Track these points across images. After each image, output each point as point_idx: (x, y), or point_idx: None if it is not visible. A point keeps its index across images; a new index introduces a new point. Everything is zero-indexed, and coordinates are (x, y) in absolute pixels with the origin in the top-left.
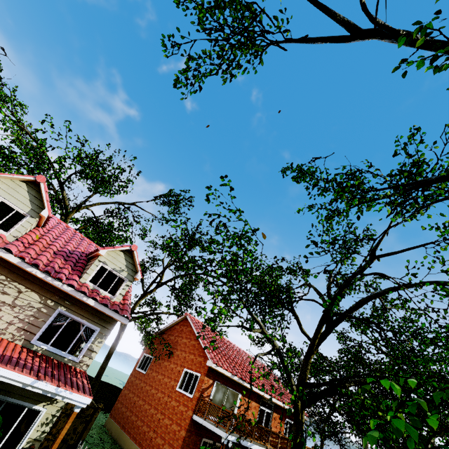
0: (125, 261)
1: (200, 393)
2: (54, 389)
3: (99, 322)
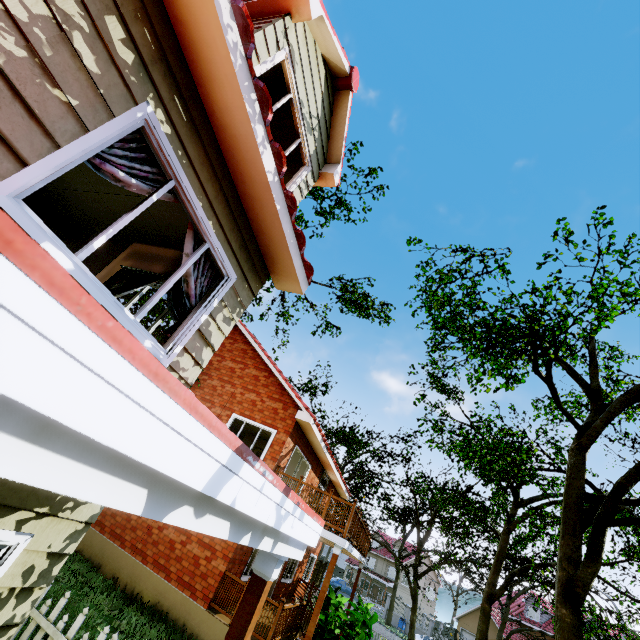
0: (321, 105)
1: (277, 463)
2: (272, 509)
3: (240, 255)
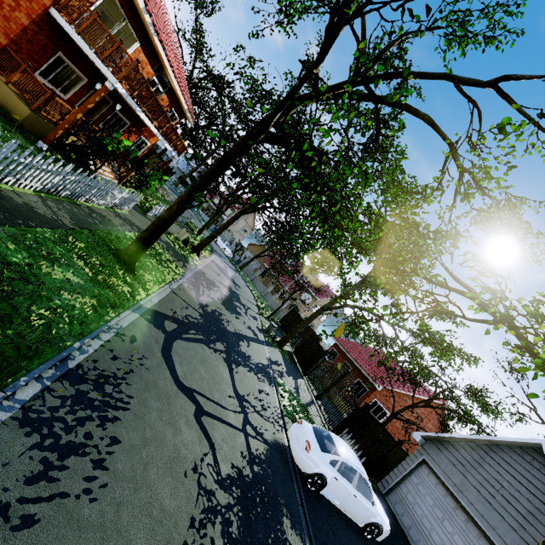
0: None
1: None
2: None
3: None
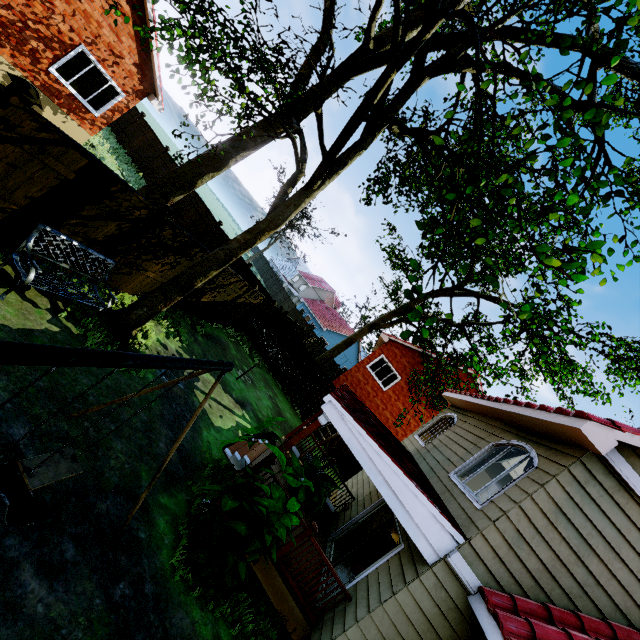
0: None
1: None
2: None
3: None
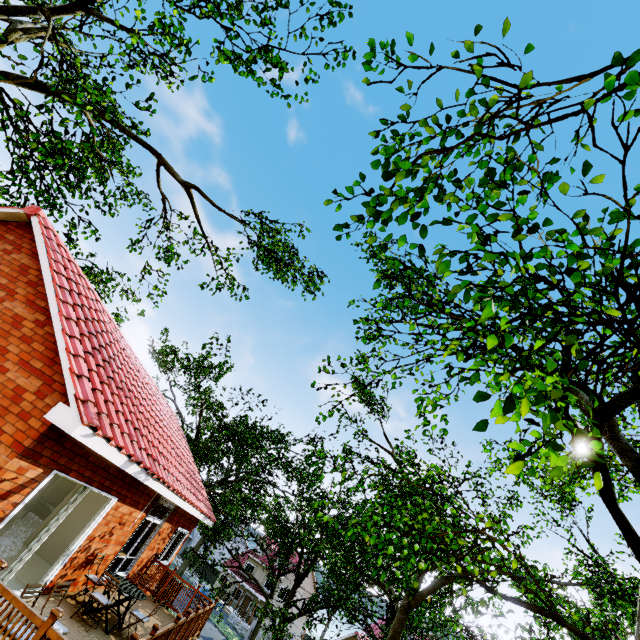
0: None
1: None
2: None
3: None
